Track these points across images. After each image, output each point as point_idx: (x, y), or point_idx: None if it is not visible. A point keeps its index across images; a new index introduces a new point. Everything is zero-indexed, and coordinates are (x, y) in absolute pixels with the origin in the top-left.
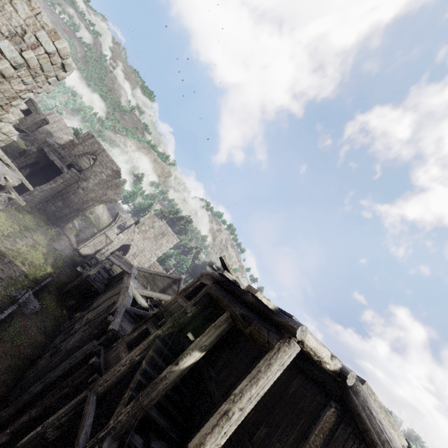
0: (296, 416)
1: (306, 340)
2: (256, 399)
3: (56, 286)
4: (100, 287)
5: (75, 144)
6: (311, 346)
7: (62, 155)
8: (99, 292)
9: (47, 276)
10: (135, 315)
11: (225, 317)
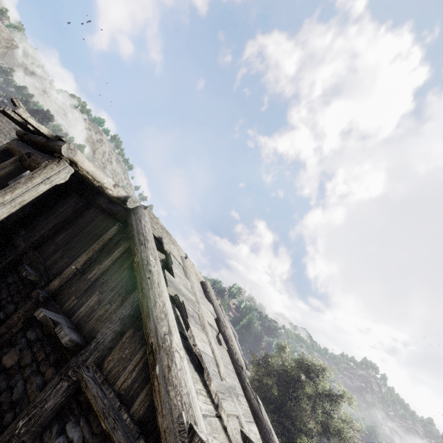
0: (88, 240)
1: (79, 162)
2: (12, 205)
3: None
4: None
5: None
6: (87, 169)
7: None
8: None
9: None
10: None
11: (11, 160)
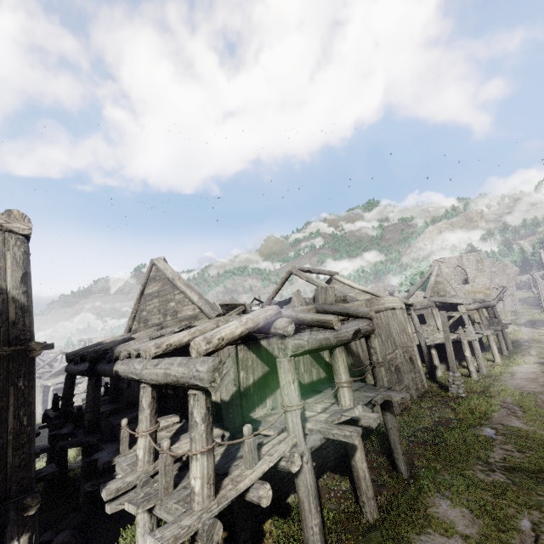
0: None
1: None
2: None
3: None
4: None
5: None
6: None
7: None
8: None
9: None
10: None
11: None
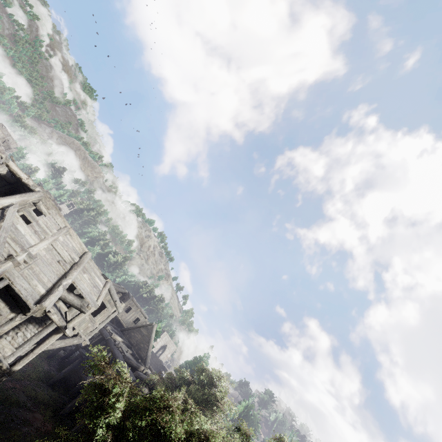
0: None
1: (10, 165)
2: None
3: None
4: None
5: None
6: (13, 169)
7: None
8: None
9: None
10: None
11: None
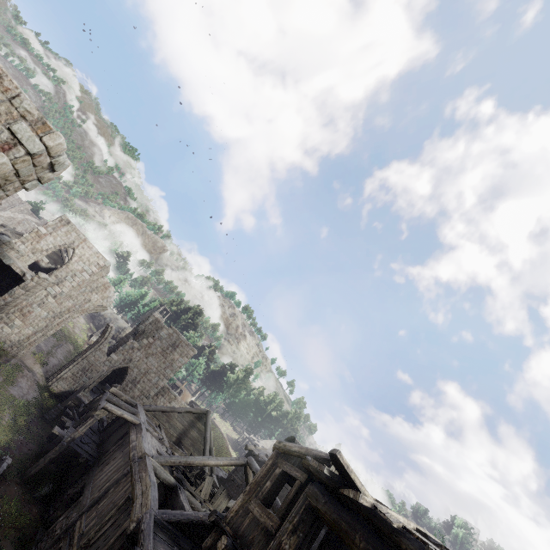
0: None
1: None
2: None
3: (17, 467)
4: (91, 453)
5: (41, 235)
6: None
7: (22, 253)
8: (90, 464)
9: (1, 453)
10: (169, 523)
11: None
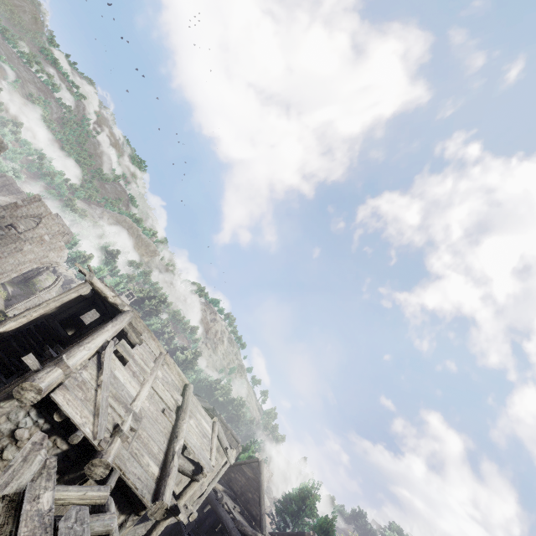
0: None
1: (95, 283)
2: (58, 301)
3: None
4: None
5: (19, 206)
6: (98, 286)
7: (2, 215)
8: None
9: None
10: None
11: None
